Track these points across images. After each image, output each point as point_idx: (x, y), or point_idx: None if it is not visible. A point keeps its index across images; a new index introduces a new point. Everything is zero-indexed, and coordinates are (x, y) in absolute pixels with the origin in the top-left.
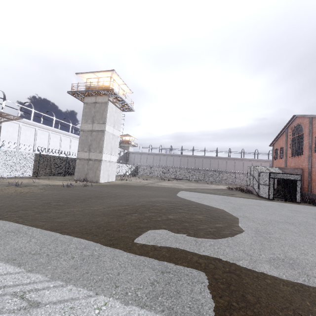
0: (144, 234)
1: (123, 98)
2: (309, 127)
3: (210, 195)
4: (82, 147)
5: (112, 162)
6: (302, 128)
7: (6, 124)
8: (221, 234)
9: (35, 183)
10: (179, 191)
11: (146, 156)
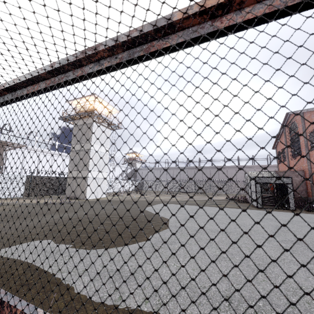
0: (16, 245)
1: (107, 118)
2: (302, 123)
3: (186, 206)
4: (71, 167)
5: (101, 179)
6: (297, 125)
7: (11, 152)
8: (105, 244)
9: (18, 203)
10: (158, 204)
11: (153, 171)
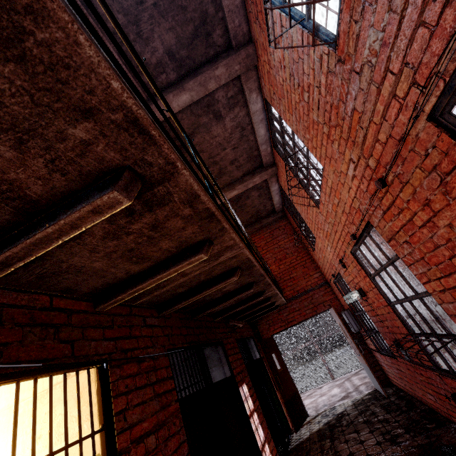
0: None
1: None
2: None
3: None
4: None
5: None
6: None
7: None
8: None
9: None
10: None
11: None
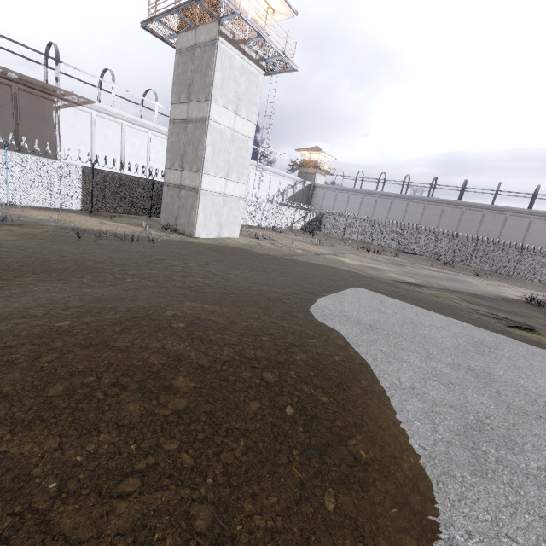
0: None
1: (255, 26)
2: None
3: (433, 319)
4: (171, 160)
5: (232, 198)
6: None
7: (67, 113)
8: None
9: (56, 223)
10: (349, 288)
11: (348, 195)
